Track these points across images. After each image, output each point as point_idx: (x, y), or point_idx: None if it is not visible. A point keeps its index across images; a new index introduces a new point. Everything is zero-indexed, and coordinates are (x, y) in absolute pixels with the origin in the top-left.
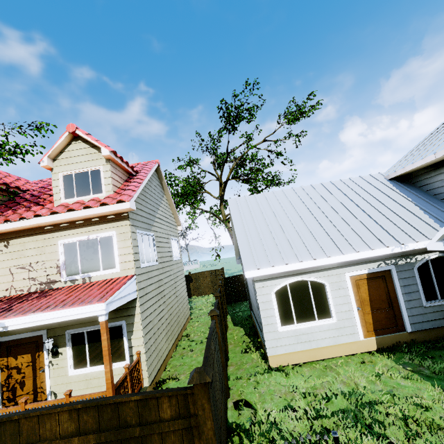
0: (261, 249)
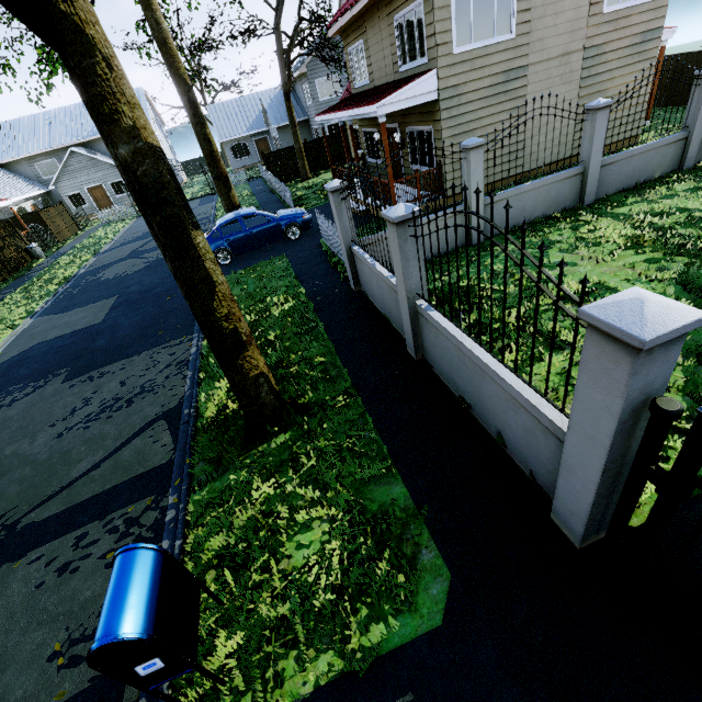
0: None
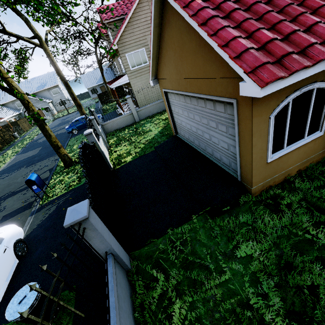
0: (2, 115)
